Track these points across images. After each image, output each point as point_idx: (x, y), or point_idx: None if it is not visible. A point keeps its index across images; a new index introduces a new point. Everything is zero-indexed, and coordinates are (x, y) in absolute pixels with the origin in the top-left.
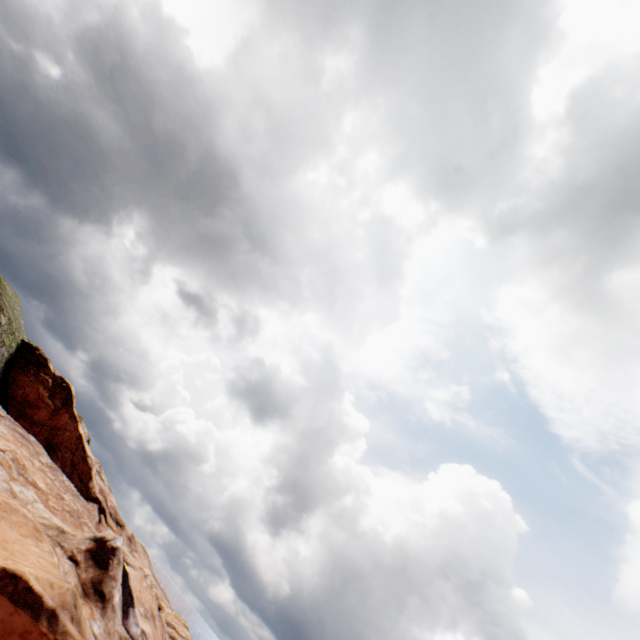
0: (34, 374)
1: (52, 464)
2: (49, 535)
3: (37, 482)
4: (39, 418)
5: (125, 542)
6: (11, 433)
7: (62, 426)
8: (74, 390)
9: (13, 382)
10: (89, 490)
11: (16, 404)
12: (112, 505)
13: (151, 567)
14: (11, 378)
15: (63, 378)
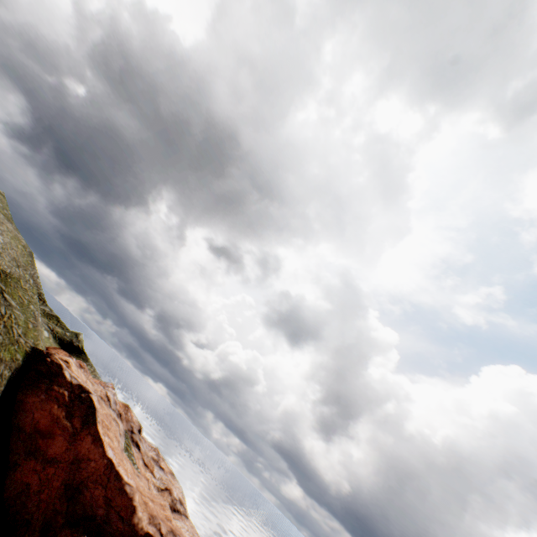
0: (45, 390)
1: None
2: None
3: None
4: (53, 452)
5: None
6: None
7: (84, 456)
8: (96, 399)
9: (19, 408)
10: (134, 527)
11: (24, 438)
12: (168, 527)
13: None
14: (16, 402)
15: (81, 386)
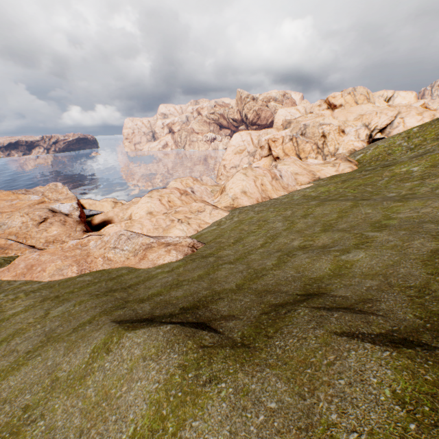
0: None
1: None
2: None
3: None
4: None
5: None
6: None
7: None
8: None
9: None
10: None
11: None
12: None
13: None
14: None
15: None
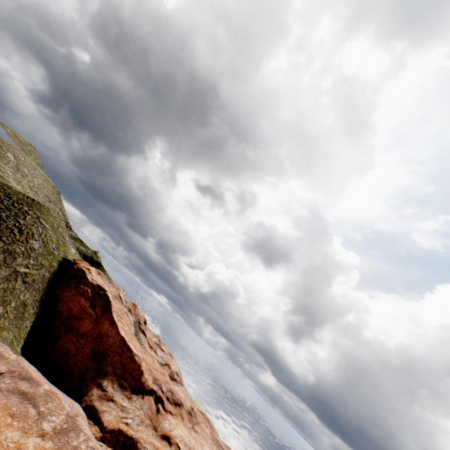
0: (75, 287)
1: (63, 423)
2: None
3: None
4: (83, 329)
5: (185, 418)
6: (0, 403)
7: (104, 333)
8: (110, 295)
9: (58, 299)
10: (142, 384)
11: (63, 319)
12: (168, 388)
13: (213, 433)
14: (56, 295)
15: (100, 286)
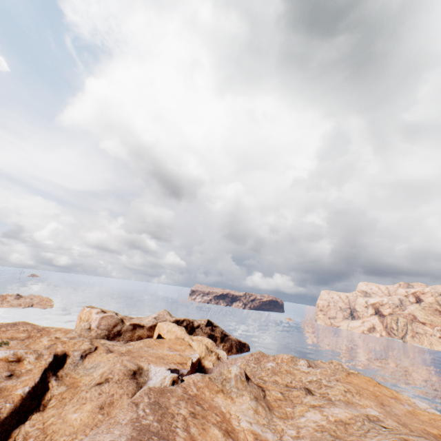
0: None
1: (155, 440)
2: (266, 404)
3: (222, 435)
4: None
5: None
6: None
7: None
8: None
9: None
10: None
11: None
12: None
13: None
14: None
15: None
